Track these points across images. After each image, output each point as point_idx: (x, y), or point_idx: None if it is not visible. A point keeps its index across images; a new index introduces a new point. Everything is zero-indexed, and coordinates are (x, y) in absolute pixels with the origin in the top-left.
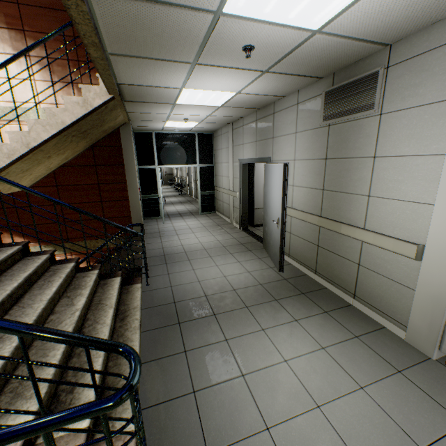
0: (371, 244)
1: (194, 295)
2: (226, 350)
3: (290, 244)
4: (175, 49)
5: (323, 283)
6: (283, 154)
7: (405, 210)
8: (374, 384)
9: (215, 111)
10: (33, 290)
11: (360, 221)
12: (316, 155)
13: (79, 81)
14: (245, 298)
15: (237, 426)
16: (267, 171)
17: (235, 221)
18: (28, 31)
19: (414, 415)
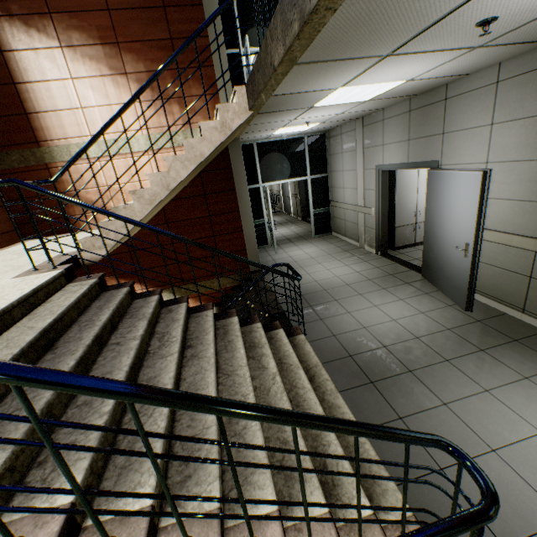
0: None
1: (369, 345)
2: (452, 418)
3: None
4: (379, 42)
5: None
6: (464, 155)
7: None
8: None
9: (354, 108)
10: (222, 354)
11: None
12: (533, 154)
13: (180, 95)
14: (438, 349)
15: (523, 514)
16: (437, 181)
17: (368, 245)
18: (122, 43)
19: None
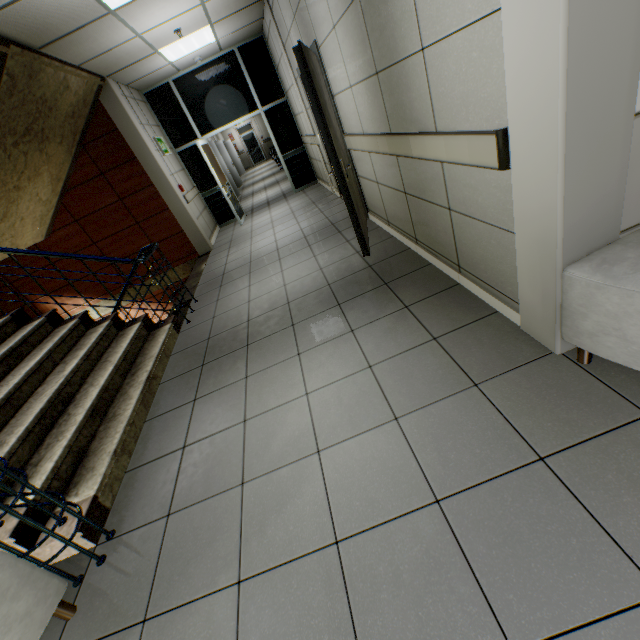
0: (446, 161)
1: (235, 323)
2: (239, 392)
3: (383, 204)
4: None
5: (427, 258)
6: (322, 23)
7: (471, 52)
8: (419, 411)
9: None
10: (22, 364)
11: (429, 119)
12: None
13: None
14: (297, 312)
15: (212, 483)
16: None
17: (335, 188)
18: None
19: (458, 452)
